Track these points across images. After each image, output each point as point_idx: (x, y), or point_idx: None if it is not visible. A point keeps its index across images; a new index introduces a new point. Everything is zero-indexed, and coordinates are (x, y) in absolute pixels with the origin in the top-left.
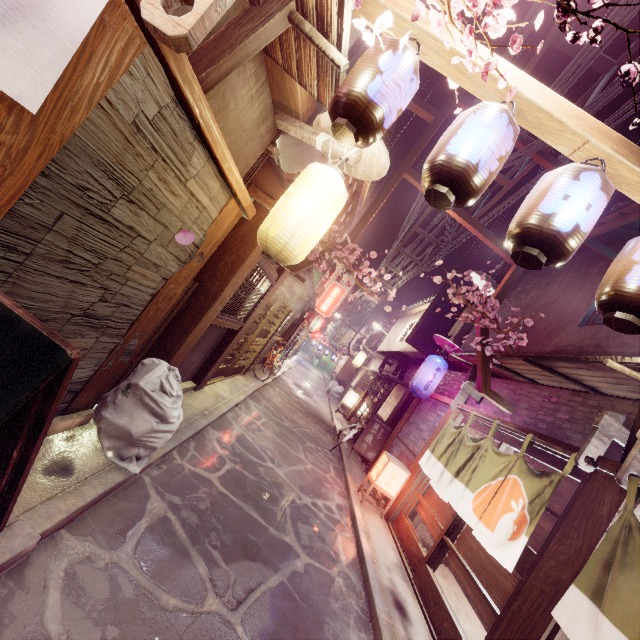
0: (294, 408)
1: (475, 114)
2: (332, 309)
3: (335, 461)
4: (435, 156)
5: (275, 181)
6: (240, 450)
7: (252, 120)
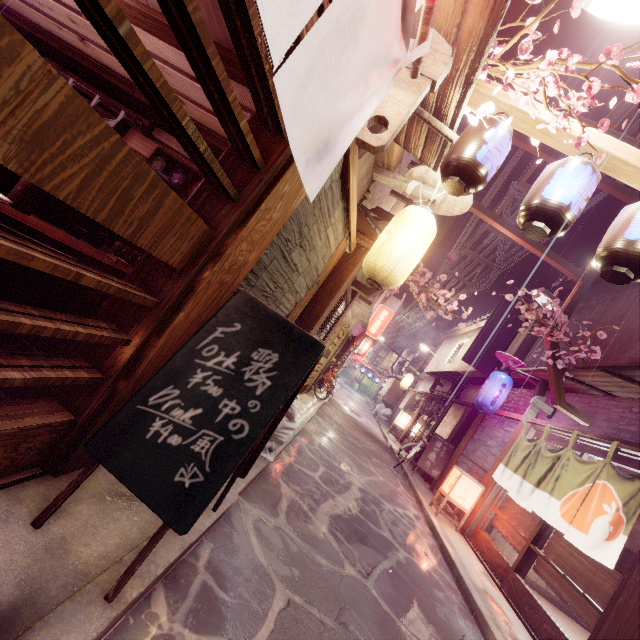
0: (352, 427)
1: (563, 167)
2: (381, 331)
3: (400, 477)
4: (531, 200)
5: (364, 220)
6: (325, 457)
7: (360, 176)
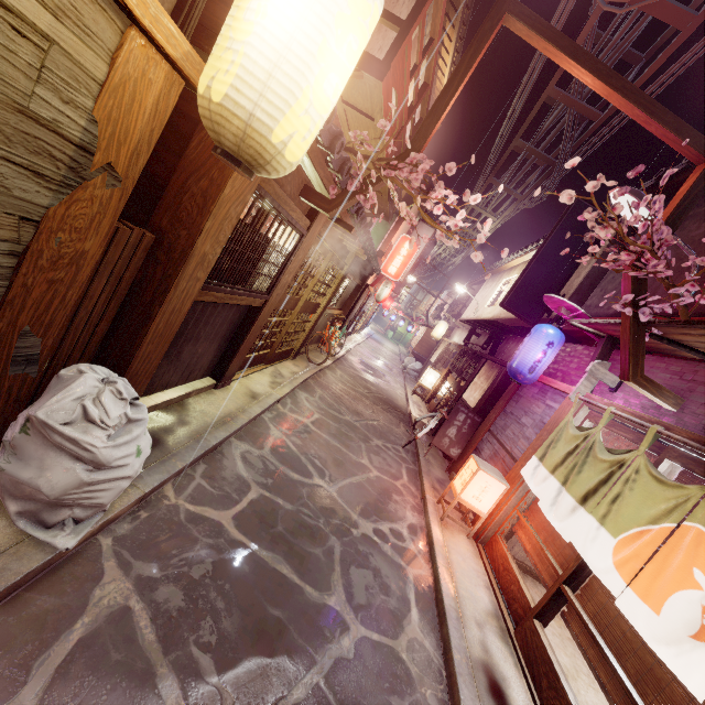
0: (359, 395)
1: None
2: (402, 270)
3: (409, 460)
4: None
5: None
6: (275, 466)
7: None
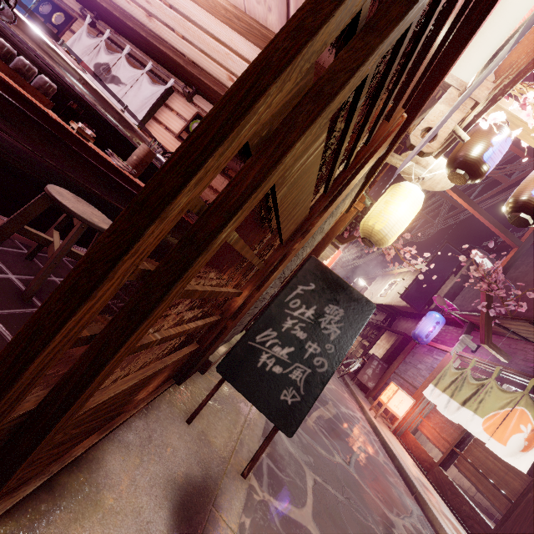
0: None
1: None
2: (330, 266)
3: (344, 386)
4: (521, 196)
5: None
6: None
7: None
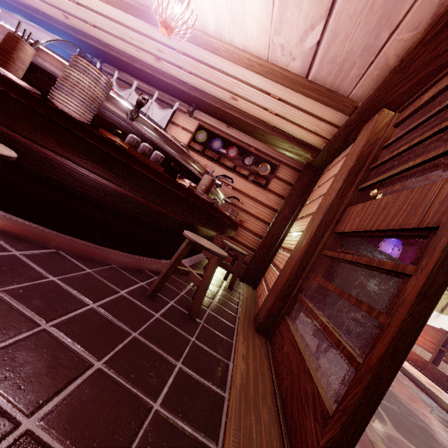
0: None
1: None
2: None
3: None
4: None
5: None
6: None
7: None
